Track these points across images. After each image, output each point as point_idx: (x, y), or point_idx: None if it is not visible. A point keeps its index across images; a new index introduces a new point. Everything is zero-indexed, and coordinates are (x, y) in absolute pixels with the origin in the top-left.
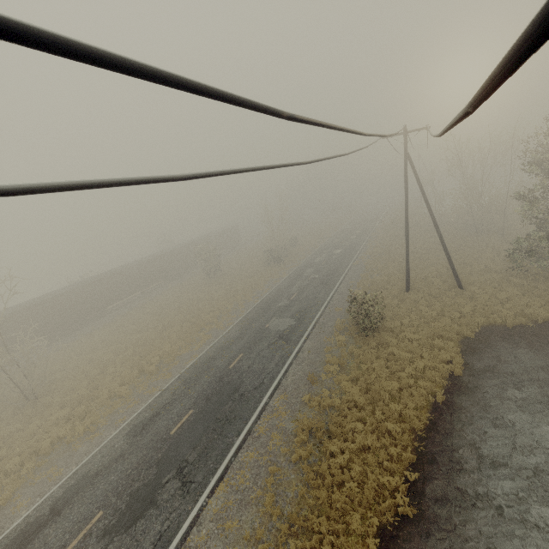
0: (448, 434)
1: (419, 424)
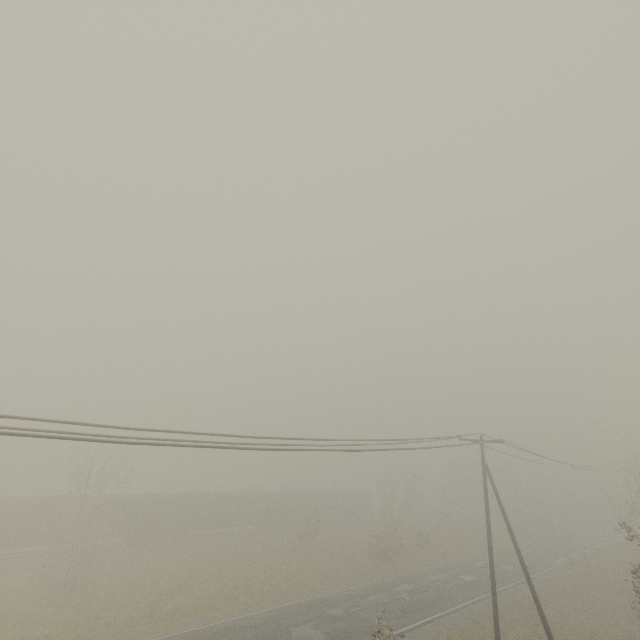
0: None
1: None
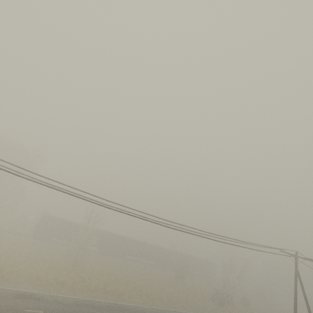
0: None
1: None
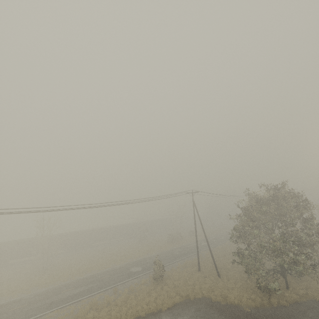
0: None
1: (124, 318)
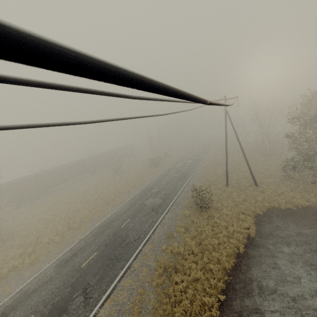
0: (245, 272)
1: (228, 265)
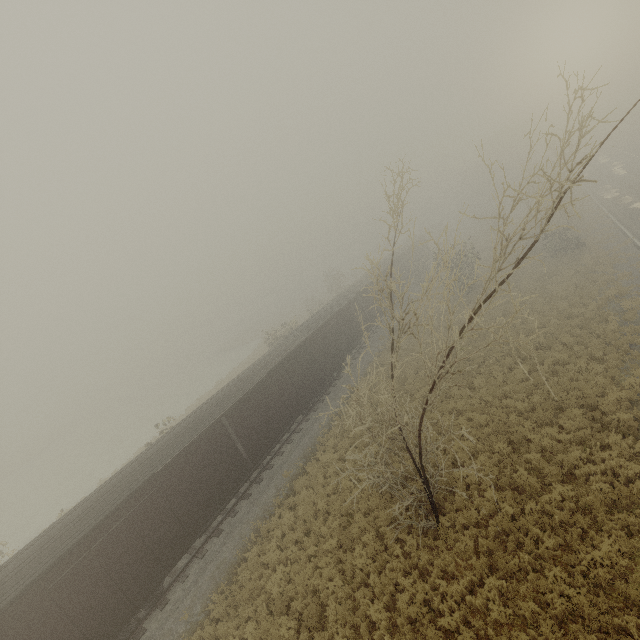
0: None
1: None
